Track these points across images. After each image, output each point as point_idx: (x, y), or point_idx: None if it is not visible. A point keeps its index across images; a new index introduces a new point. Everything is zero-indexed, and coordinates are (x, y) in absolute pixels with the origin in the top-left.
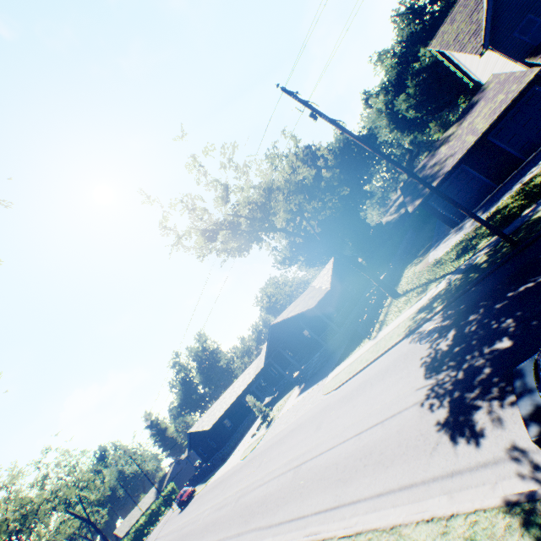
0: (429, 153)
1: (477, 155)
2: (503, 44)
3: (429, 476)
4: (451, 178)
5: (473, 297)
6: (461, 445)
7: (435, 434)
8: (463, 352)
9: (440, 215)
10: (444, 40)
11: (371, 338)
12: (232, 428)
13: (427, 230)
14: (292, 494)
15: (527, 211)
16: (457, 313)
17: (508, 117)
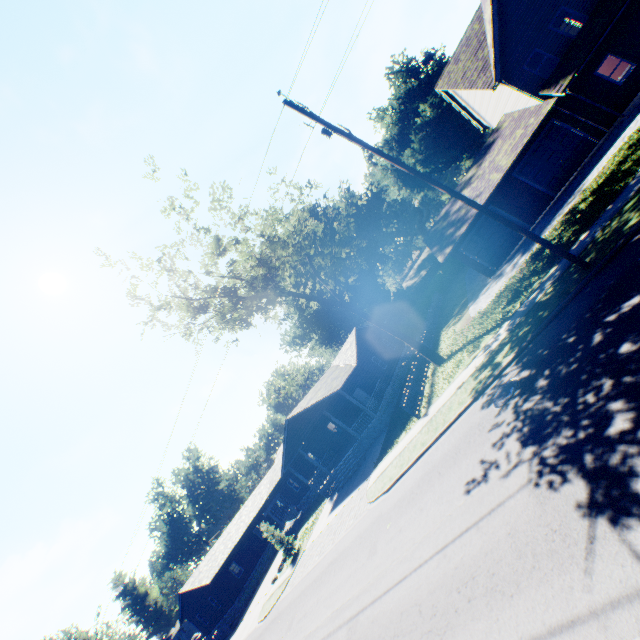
0: (451, 199)
1: (504, 194)
2: (514, 78)
3: (602, 600)
4: (481, 221)
5: (554, 336)
6: (638, 535)
7: (580, 526)
8: (572, 401)
9: (474, 263)
10: (451, 79)
11: (420, 416)
12: (243, 576)
13: (455, 288)
14: None
15: (586, 234)
16: (538, 358)
17: (530, 152)
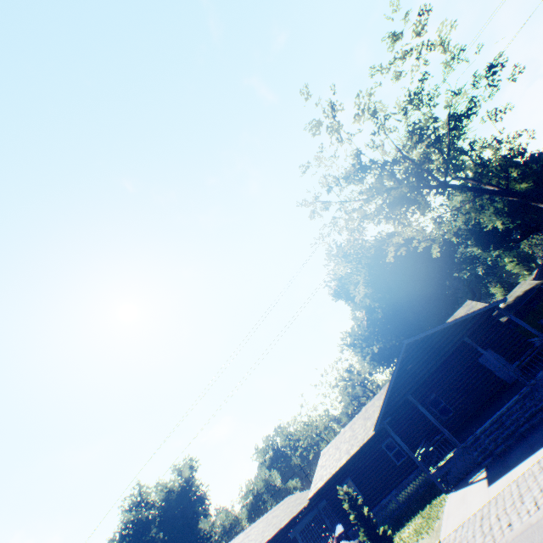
0: None
1: None
2: None
3: None
4: None
5: None
6: None
7: None
8: None
9: None
10: None
11: None
12: None
13: None
14: None
15: None
16: None
17: None
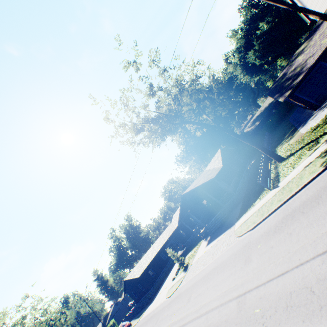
0: (287, 65)
1: None
2: None
3: None
4: (312, 73)
5: None
6: None
7: None
8: None
9: (305, 101)
10: None
11: (271, 189)
12: (155, 276)
13: (282, 127)
14: (250, 325)
15: None
16: None
17: None
